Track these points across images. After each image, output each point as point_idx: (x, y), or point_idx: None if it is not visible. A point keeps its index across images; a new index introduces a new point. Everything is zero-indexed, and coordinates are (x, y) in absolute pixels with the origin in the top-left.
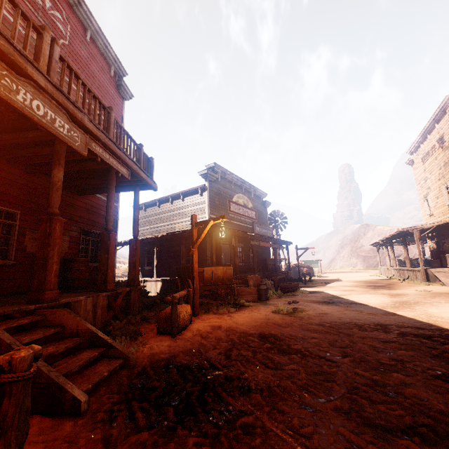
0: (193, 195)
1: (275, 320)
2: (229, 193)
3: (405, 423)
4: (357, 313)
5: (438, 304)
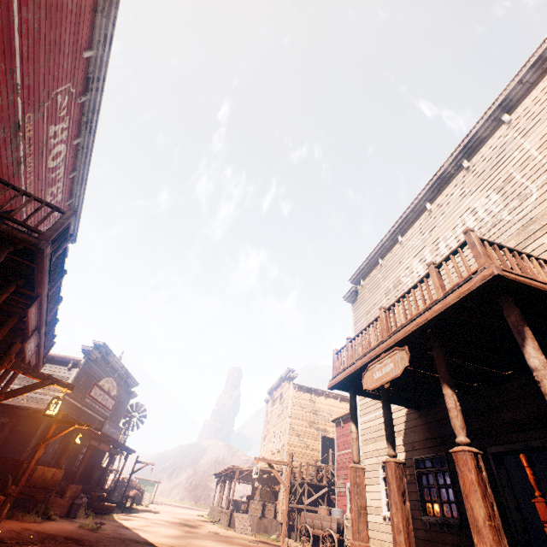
0: (60, 365)
1: (79, 532)
2: (99, 375)
3: None
4: (145, 536)
5: (206, 539)
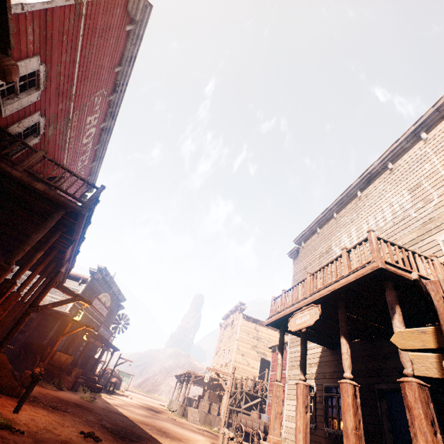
0: (73, 280)
1: (81, 401)
2: (99, 290)
3: (111, 423)
4: (124, 412)
5: (166, 421)
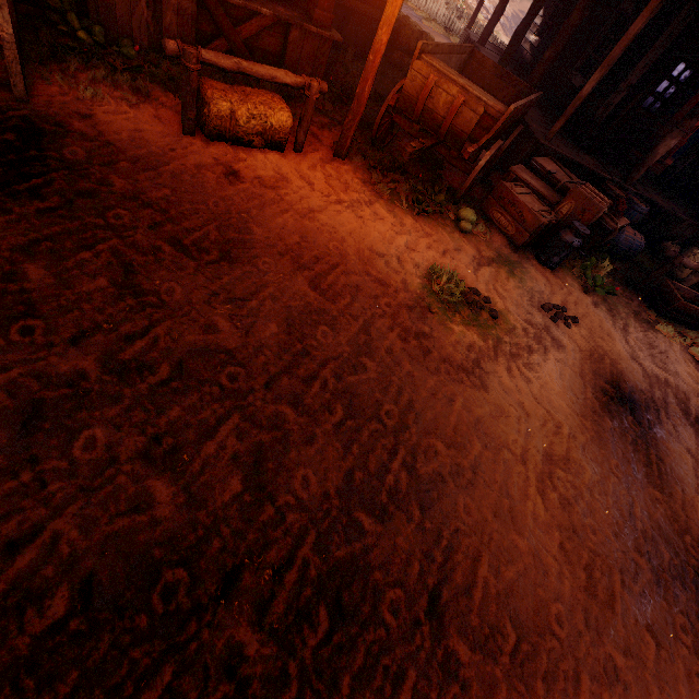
0: None
1: (361, 270)
2: None
3: None
4: (525, 448)
5: None
